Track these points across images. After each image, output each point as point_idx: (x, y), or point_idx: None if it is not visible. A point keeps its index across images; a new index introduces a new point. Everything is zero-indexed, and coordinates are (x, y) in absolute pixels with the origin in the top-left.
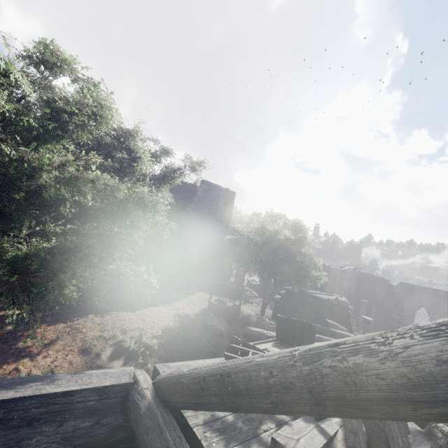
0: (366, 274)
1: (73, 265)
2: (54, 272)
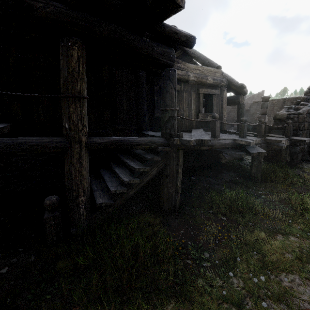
0: None
1: None
2: None
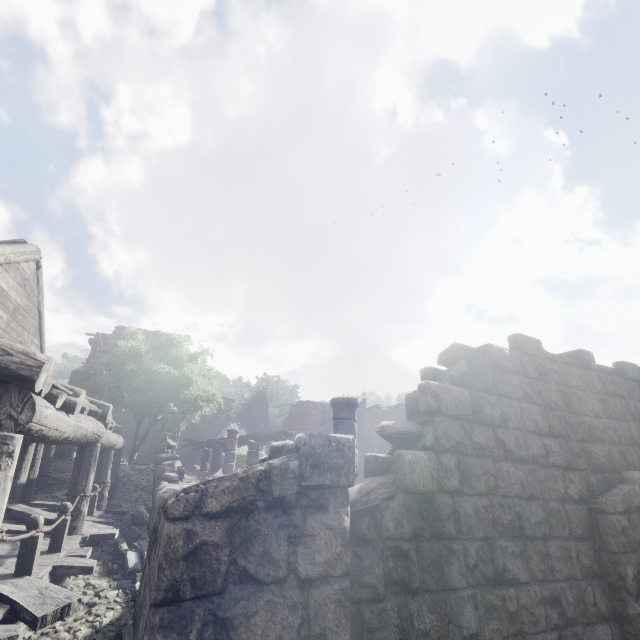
0: None
1: None
2: None
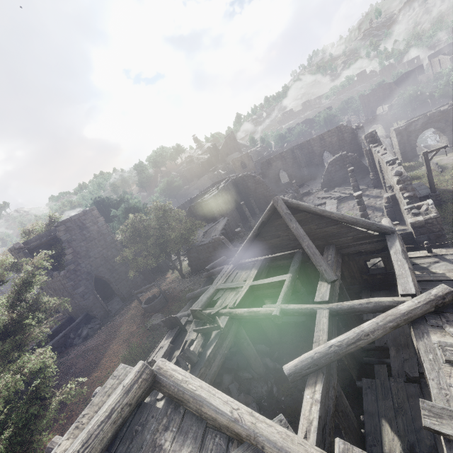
0: (236, 178)
1: (34, 427)
2: (29, 439)
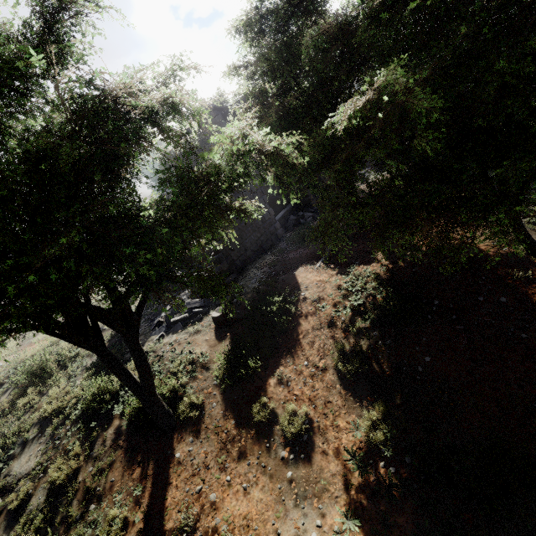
0: None
1: None
2: None
